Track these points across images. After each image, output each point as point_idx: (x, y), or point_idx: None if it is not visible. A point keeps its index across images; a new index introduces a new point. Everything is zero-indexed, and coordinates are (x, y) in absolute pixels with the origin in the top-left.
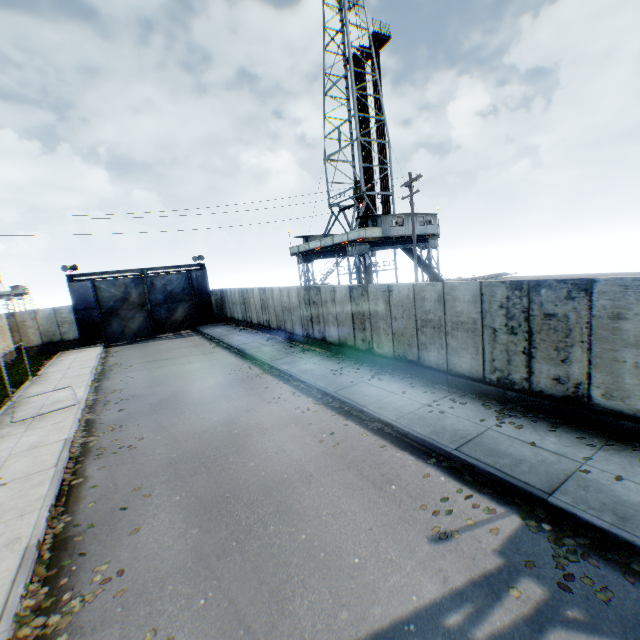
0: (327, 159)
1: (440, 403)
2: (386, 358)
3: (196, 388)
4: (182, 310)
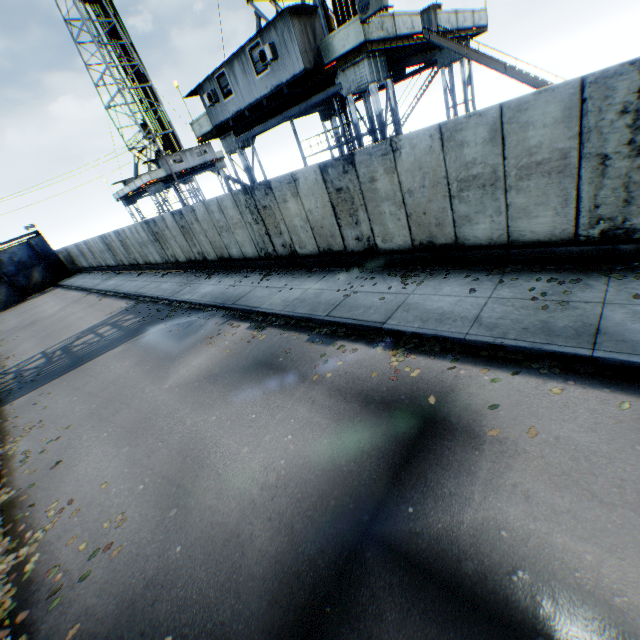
0: (107, 108)
1: (150, 278)
2: (144, 265)
3: (49, 313)
4: (39, 273)
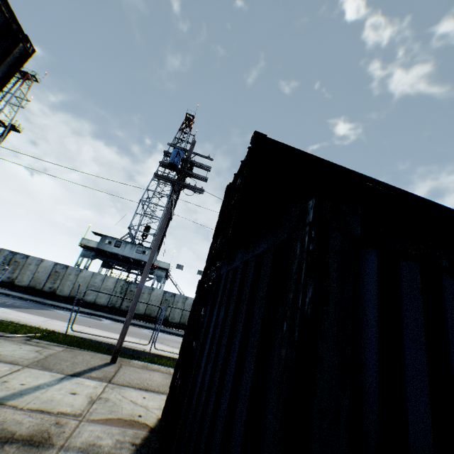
0: None
1: None
2: None
3: None
4: None
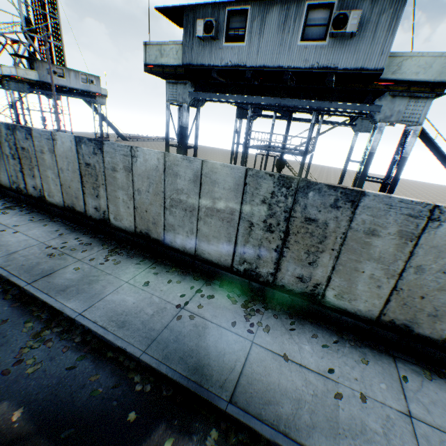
0: None
1: None
2: None
3: None
4: None
